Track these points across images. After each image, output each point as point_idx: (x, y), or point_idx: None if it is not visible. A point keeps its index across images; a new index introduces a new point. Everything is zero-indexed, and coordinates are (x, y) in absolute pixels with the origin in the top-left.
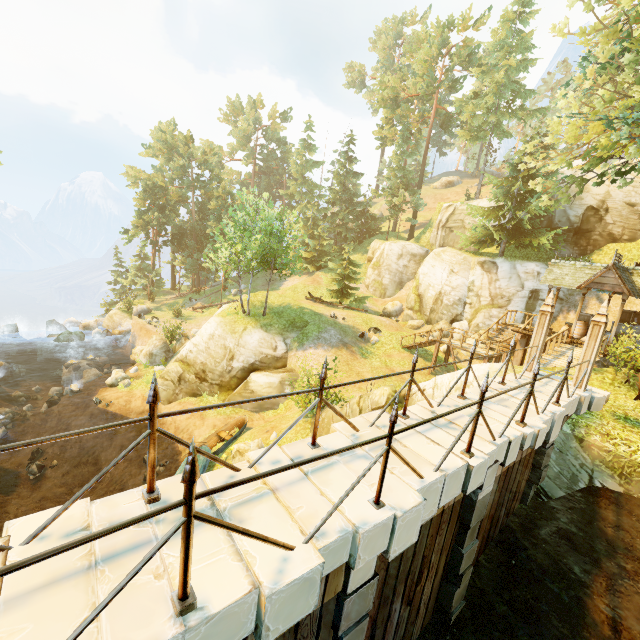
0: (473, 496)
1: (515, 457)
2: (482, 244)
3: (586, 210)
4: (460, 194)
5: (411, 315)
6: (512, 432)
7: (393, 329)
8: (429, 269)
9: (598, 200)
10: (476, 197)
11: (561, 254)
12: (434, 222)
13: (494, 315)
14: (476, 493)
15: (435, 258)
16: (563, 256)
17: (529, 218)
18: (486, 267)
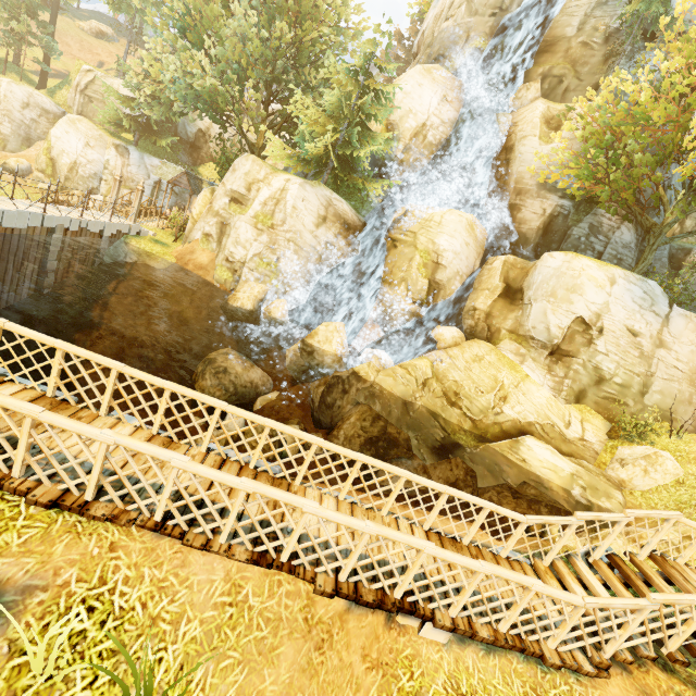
0: (51, 236)
1: (77, 230)
2: (119, 128)
3: (198, 131)
4: (114, 57)
5: (43, 179)
6: (75, 218)
7: (18, 186)
8: (63, 134)
9: (206, 127)
10: (120, 75)
11: (182, 160)
12: (73, 81)
13: (126, 195)
14: (52, 234)
15: (70, 124)
16: (183, 162)
17: (163, 120)
18: (121, 151)
